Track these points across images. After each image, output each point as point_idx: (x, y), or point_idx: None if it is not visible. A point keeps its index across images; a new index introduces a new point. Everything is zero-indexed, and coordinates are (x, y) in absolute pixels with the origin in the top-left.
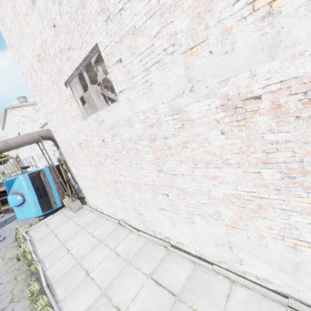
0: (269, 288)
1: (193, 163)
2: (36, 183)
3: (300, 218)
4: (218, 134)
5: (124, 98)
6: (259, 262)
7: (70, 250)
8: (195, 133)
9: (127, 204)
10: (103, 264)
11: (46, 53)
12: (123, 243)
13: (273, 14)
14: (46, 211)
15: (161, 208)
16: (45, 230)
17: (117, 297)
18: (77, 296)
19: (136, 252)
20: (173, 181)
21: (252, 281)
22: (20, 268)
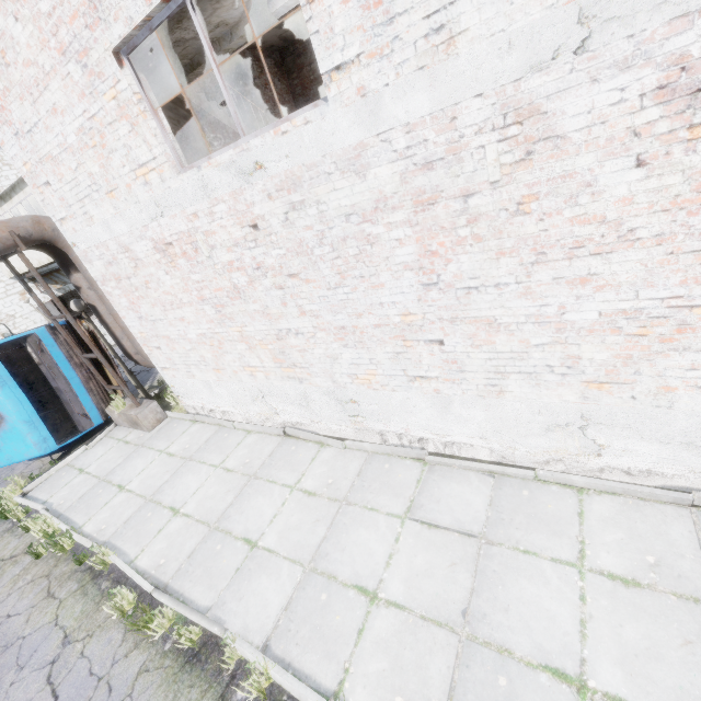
0: (650, 486)
1: (536, 252)
2: (19, 373)
3: None
4: (627, 167)
5: (347, 88)
6: (642, 441)
7: (178, 509)
8: (560, 173)
9: (311, 385)
10: (283, 518)
11: None
12: (312, 471)
13: None
14: (64, 439)
15: (415, 376)
16: (80, 482)
17: (349, 569)
18: (249, 589)
19: (354, 481)
20: (466, 304)
21: (615, 481)
22: (51, 574)
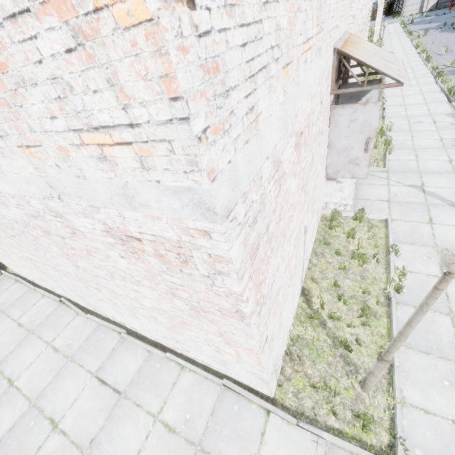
0: (214, 369)
1: (109, 272)
2: None
3: (214, 337)
4: (118, 256)
5: None
6: (200, 354)
7: None
8: (93, 246)
9: (60, 284)
10: (35, 366)
11: None
12: (64, 333)
13: (110, 161)
14: None
15: (100, 298)
16: None
17: (52, 407)
18: None
19: (82, 344)
20: (98, 280)
21: (201, 364)
22: None
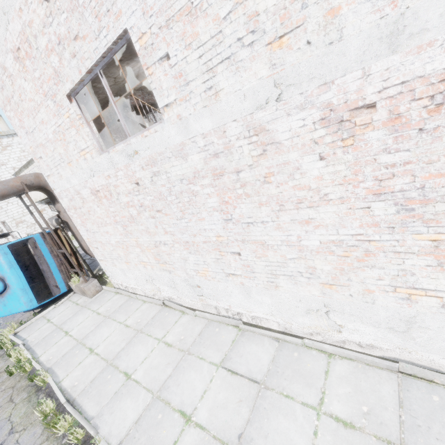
0: (375, 355)
1: (278, 204)
2: (22, 260)
3: (416, 261)
4: (315, 160)
5: (172, 115)
6: (363, 324)
7: (93, 349)
8: (282, 162)
9: (175, 275)
10: (150, 360)
11: (32, 46)
12: (174, 330)
13: None
14: (44, 300)
15: (228, 273)
16: (46, 328)
17: (178, 398)
18: (118, 406)
19: (196, 338)
20: (248, 232)
21: (353, 350)
22: (15, 386)
